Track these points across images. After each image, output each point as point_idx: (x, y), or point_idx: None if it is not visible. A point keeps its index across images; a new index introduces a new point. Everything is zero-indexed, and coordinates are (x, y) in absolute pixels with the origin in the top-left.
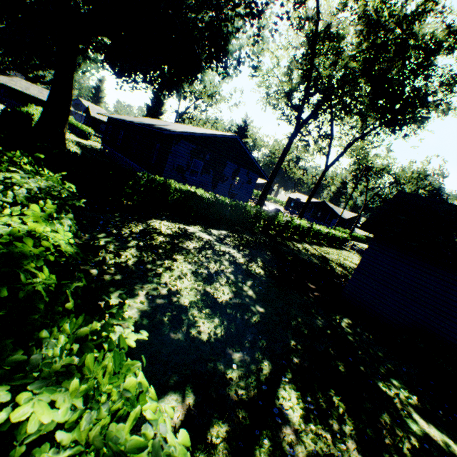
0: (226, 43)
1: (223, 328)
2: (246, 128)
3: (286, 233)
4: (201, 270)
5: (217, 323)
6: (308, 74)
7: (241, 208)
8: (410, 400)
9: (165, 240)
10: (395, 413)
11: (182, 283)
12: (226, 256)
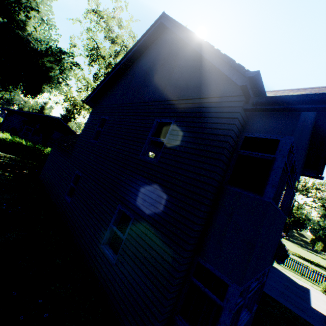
0: (51, 73)
1: None
2: None
3: None
4: None
5: None
6: None
7: (38, 148)
8: None
9: None
10: None
11: None
12: None
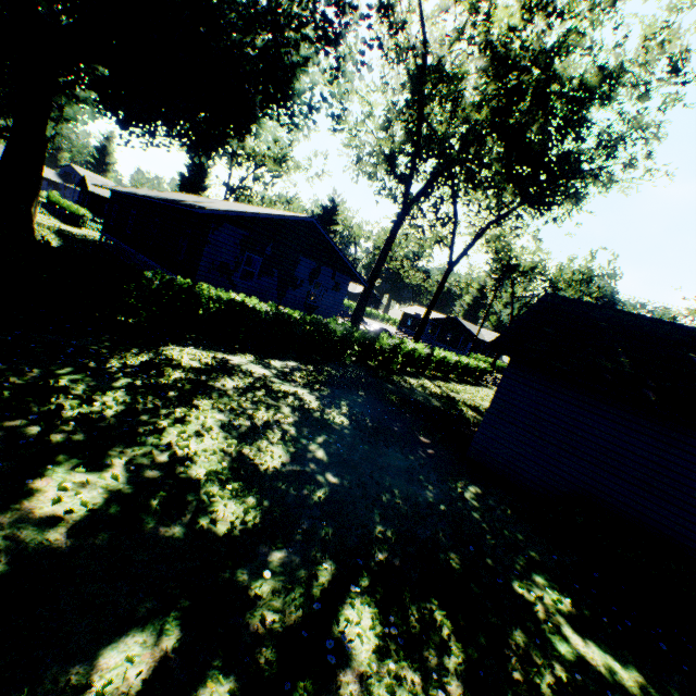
0: (290, 79)
1: (261, 511)
2: (335, 210)
3: (394, 363)
4: (240, 422)
5: (250, 505)
6: (417, 130)
7: (321, 326)
8: (561, 605)
9: (185, 376)
10: (535, 629)
11: (200, 442)
12: (288, 399)
